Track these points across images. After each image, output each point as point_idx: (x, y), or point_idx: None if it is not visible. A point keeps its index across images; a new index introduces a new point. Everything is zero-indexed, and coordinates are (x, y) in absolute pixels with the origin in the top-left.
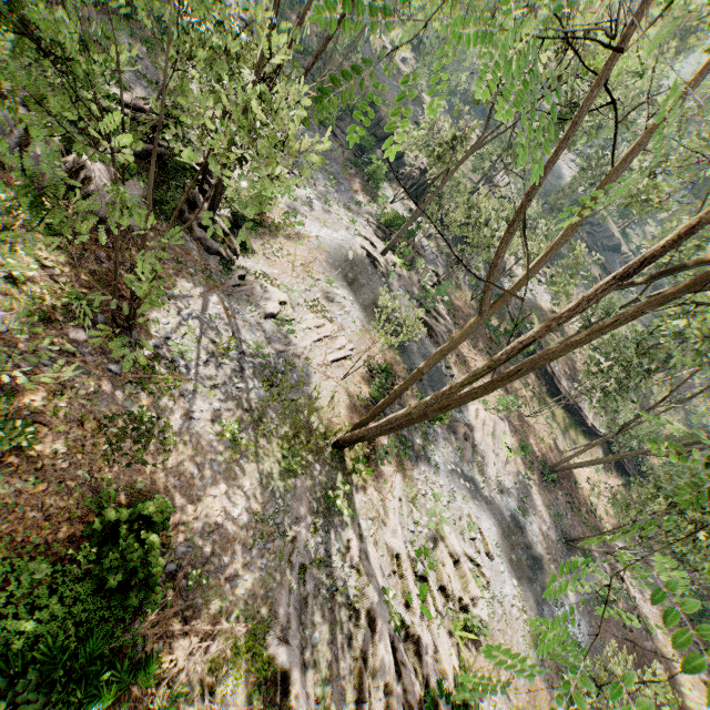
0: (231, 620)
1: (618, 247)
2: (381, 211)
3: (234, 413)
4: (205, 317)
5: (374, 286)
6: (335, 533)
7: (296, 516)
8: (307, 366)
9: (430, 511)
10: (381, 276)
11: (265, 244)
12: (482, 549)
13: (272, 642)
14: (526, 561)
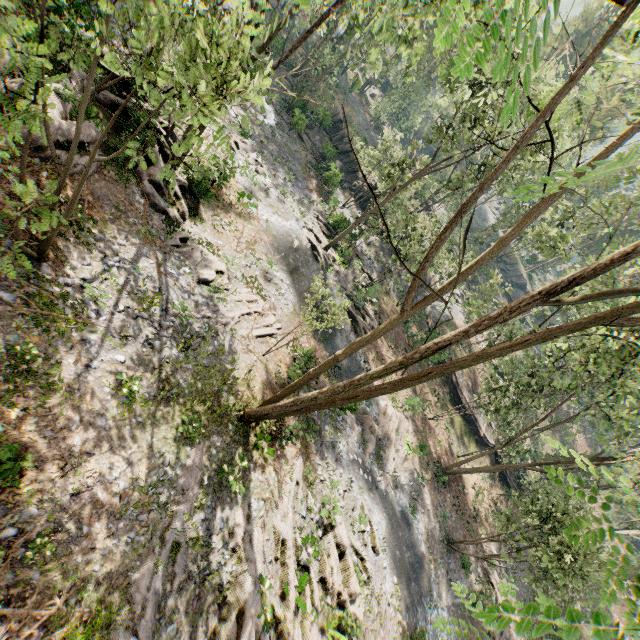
0: (72, 602)
1: (524, 286)
2: (330, 212)
3: (140, 368)
4: (133, 268)
5: (312, 276)
6: (222, 510)
7: (183, 487)
8: (231, 336)
9: (325, 499)
10: (320, 268)
11: (216, 216)
12: (369, 542)
13: (117, 632)
14: (408, 559)
